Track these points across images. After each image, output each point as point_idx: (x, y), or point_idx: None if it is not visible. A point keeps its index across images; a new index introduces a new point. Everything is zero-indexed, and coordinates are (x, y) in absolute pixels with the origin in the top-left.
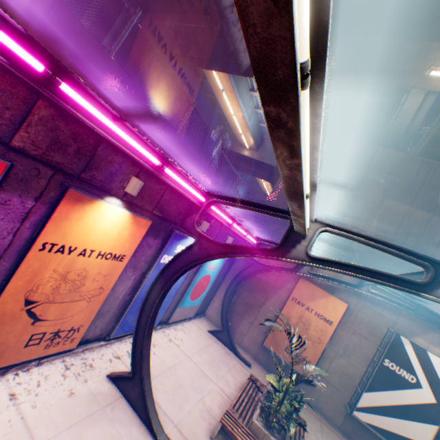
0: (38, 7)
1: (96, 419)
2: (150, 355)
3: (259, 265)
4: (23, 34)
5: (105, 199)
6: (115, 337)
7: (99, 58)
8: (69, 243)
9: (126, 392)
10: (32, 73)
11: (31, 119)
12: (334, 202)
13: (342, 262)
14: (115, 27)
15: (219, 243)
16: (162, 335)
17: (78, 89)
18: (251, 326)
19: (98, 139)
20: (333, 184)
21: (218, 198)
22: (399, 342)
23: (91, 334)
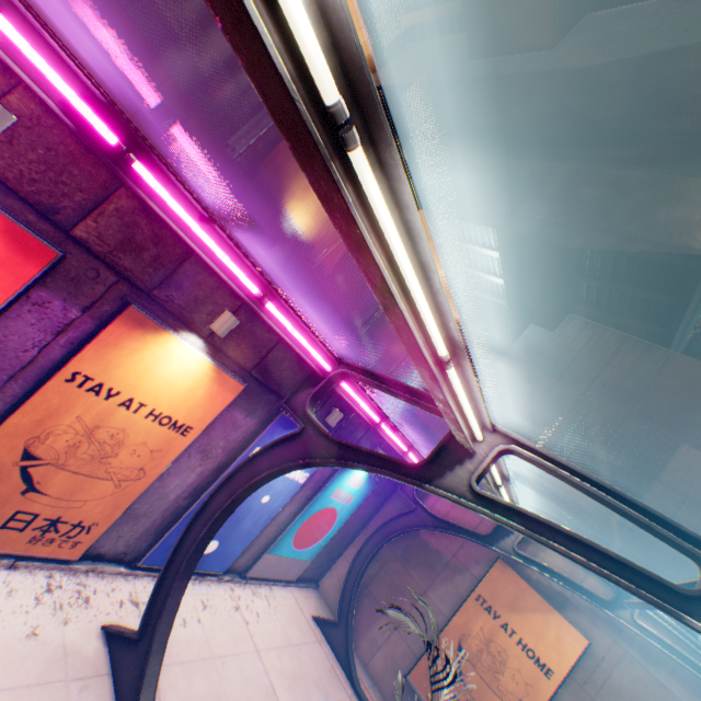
0: (149, 90)
1: (48, 694)
2: (191, 619)
3: (426, 514)
4: (104, 104)
5: (181, 334)
6: (147, 567)
7: (212, 152)
8: (111, 383)
9: (119, 667)
10: (105, 146)
11: (107, 207)
12: (580, 431)
13: (531, 513)
14: (249, 126)
15: (334, 438)
16: (227, 594)
17: (158, 174)
18: (394, 632)
19: (189, 249)
20: (581, 400)
21: (352, 369)
22: None
23: (109, 546)
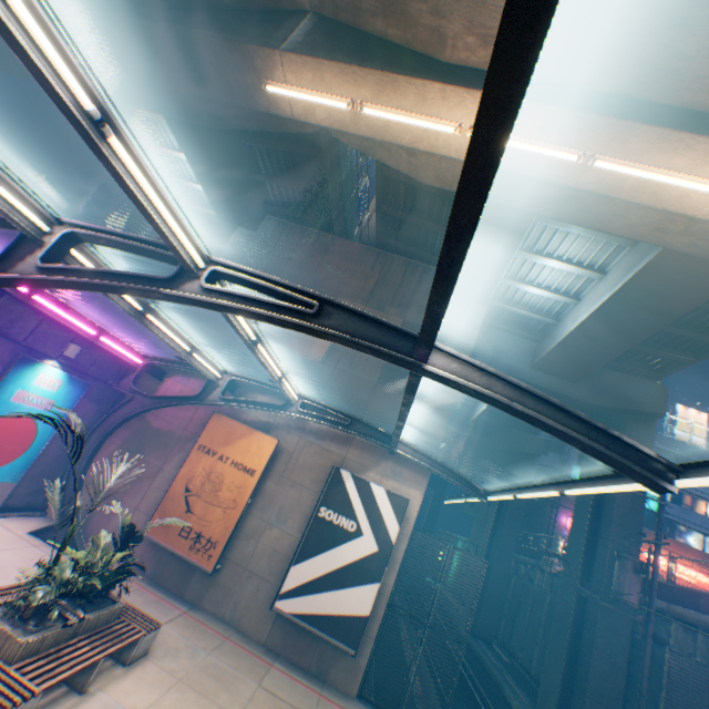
0: None
1: None
2: None
3: (146, 398)
4: None
5: None
6: None
7: None
8: None
9: None
10: None
11: None
12: None
13: (81, 268)
14: None
15: None
16: None
17: None
18: (137, 513)
19: None
20: None
21: None
22: (340, 479)
23: None
